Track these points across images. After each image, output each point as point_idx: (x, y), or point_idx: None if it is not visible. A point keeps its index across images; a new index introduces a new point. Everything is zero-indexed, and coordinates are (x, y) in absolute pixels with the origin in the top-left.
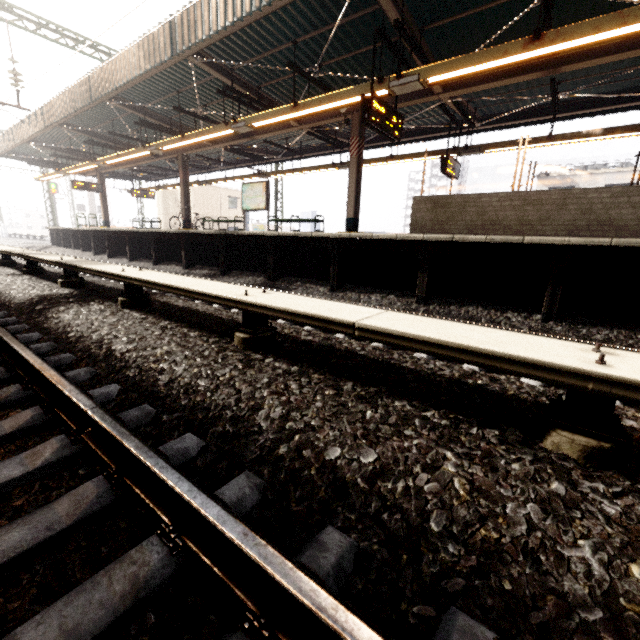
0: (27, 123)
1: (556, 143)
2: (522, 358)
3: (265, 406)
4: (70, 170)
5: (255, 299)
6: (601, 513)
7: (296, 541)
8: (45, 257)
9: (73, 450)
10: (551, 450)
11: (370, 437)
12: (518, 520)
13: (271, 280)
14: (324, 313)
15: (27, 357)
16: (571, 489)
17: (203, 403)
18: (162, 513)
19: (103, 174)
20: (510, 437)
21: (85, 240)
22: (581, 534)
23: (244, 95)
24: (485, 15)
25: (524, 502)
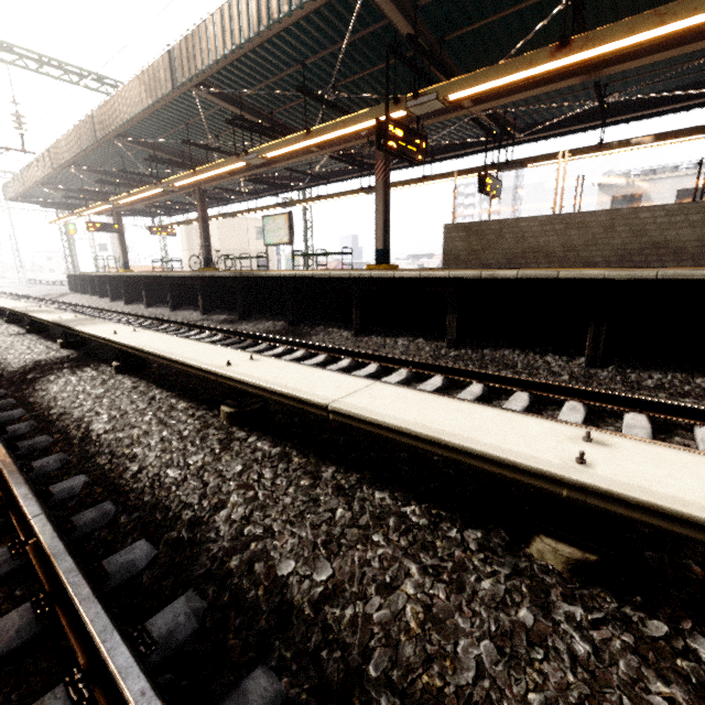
0: (35, 166)
1: (608, 152)
2: (493, 456)
3: (229, 504)
4: (83, 212)
5: (235, 371)
6: (569, 651)
7: (223, 685)
8: (44, 316)
9: (13, 566)
10: (535, 559)
11: (332, 545)
12: (467, 663)
13: (292, 325)
14: (300, 391)
15: None
16: (544, 616)
17: (166, 499)
18: (79, 653)
19: (120, 213)
20: (494, 540)
21: (102, 286)
22: (536, 684)
23: (255, 123)
24: (510, 19)
25: (479, 638)
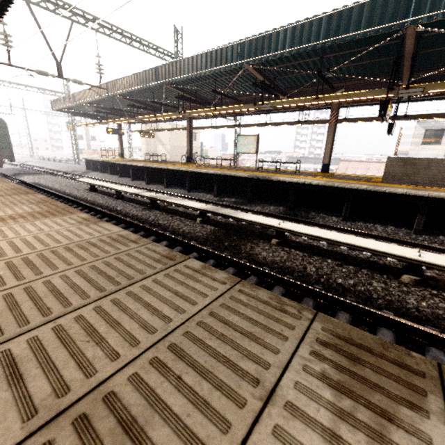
0: (90, 93)
1: None
2: None
3: None
4: (110, 122)
5: (436, 262)
6: None
7: None
8: (183, 203)
9: None
10: None
11: None
12: None
13: (292, 210)
14: None
15: (331, 294)
16: None
17: None
18: None
19: None
20: None
21: (121, 170)
22: None
23: (268, 85)
24: None
25: None
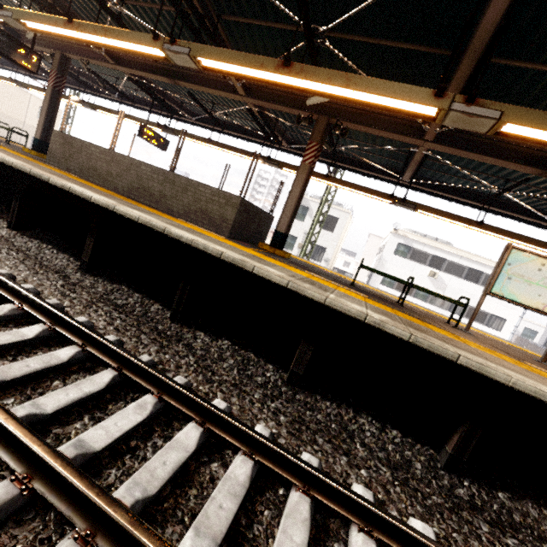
0: None
1: (216, 148)
2: None
3: None
4: None
5: None
6: None
7: None
8: None
9: None
10: None
11: None
12: None
13: None
14: None
15: None
16: None
17: None
18: None
19: None
20: None
21: None
22: None
23: None
24: None
25: None
